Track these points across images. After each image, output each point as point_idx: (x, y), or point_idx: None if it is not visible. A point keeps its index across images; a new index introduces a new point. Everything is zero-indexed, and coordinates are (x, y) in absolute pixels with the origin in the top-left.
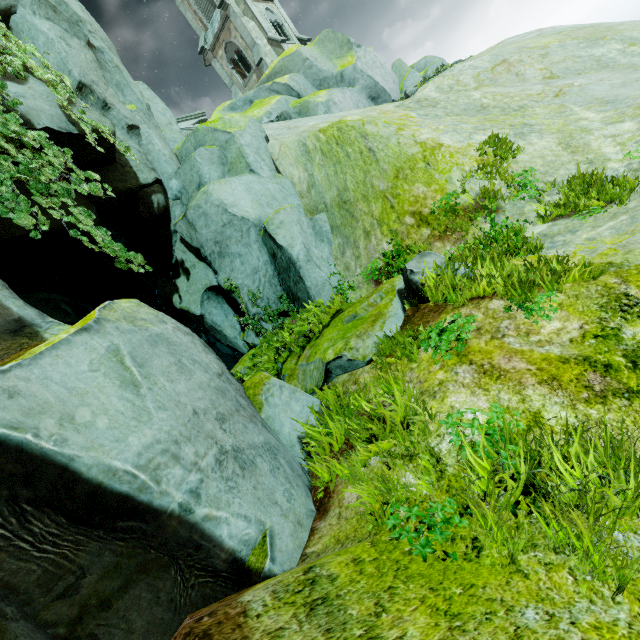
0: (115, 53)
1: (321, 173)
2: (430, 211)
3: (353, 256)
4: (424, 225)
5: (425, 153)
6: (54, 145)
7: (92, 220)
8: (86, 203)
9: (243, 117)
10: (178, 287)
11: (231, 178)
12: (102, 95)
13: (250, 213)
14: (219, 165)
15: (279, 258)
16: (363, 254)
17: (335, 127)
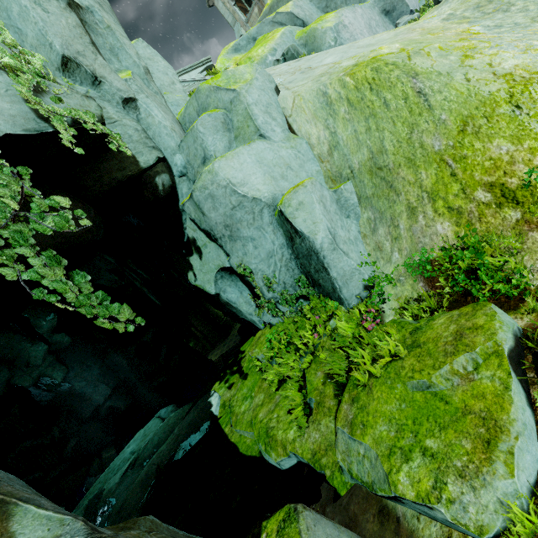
0: (108, 10)
1: (347, 130)
2: (522, 183)
3: (389, 237)
4: (509, 204)
5: (513, 90)
6: (6, 166)
7: (61, 267)
8: (81, 207)
9: (248, 67)
10: (192, 265)
11: (238, 149)
12: (90, 67)
13: (262, 191)
14: (224, 132)
15: (297, 243)
16: (405, 237)
17: (368, 66)
